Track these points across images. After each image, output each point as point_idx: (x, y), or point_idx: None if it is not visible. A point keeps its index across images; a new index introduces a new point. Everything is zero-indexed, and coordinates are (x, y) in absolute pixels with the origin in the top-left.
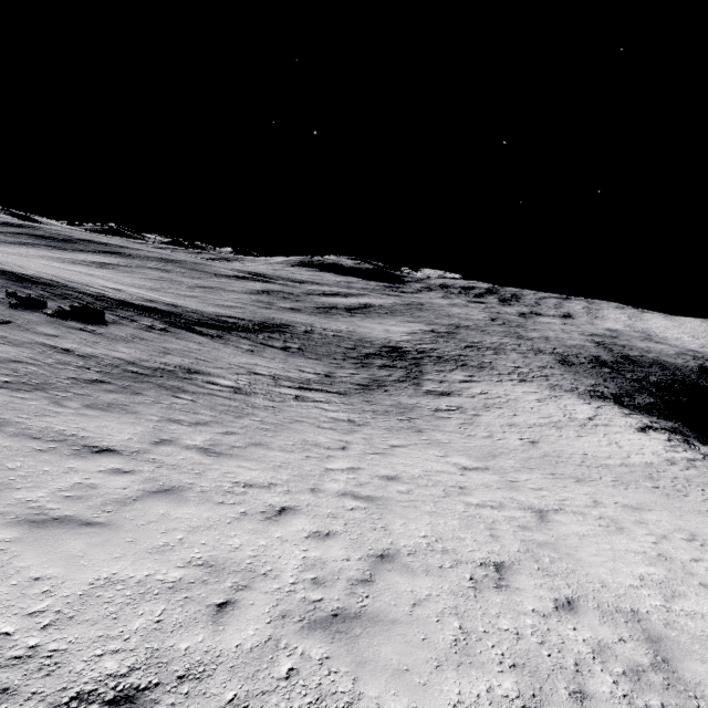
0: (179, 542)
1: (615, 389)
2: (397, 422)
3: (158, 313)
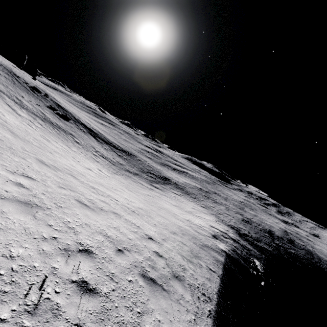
0: (0, 110)
1: (252, 235)
2: (115, 171)
3: (90, 130)
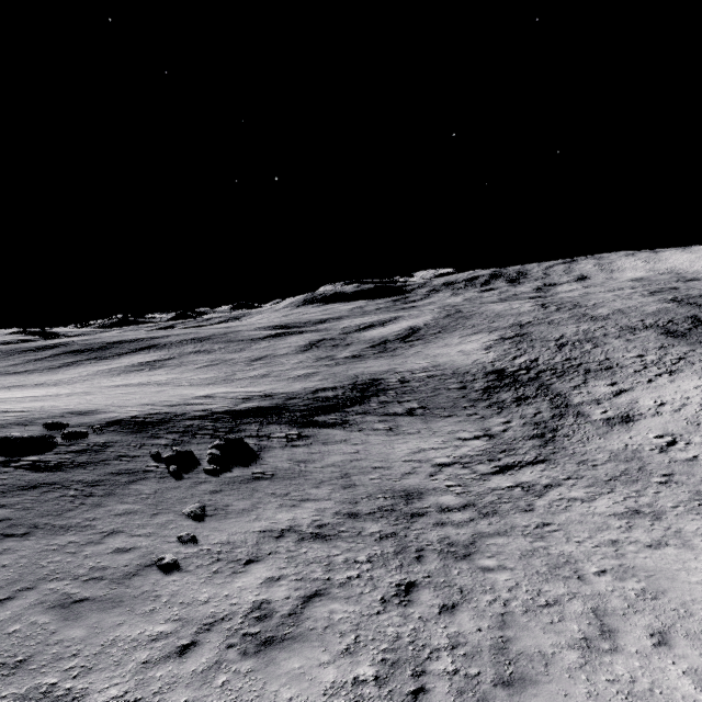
0: None
1: None
2: (667, 489)
3: (271, 414)
